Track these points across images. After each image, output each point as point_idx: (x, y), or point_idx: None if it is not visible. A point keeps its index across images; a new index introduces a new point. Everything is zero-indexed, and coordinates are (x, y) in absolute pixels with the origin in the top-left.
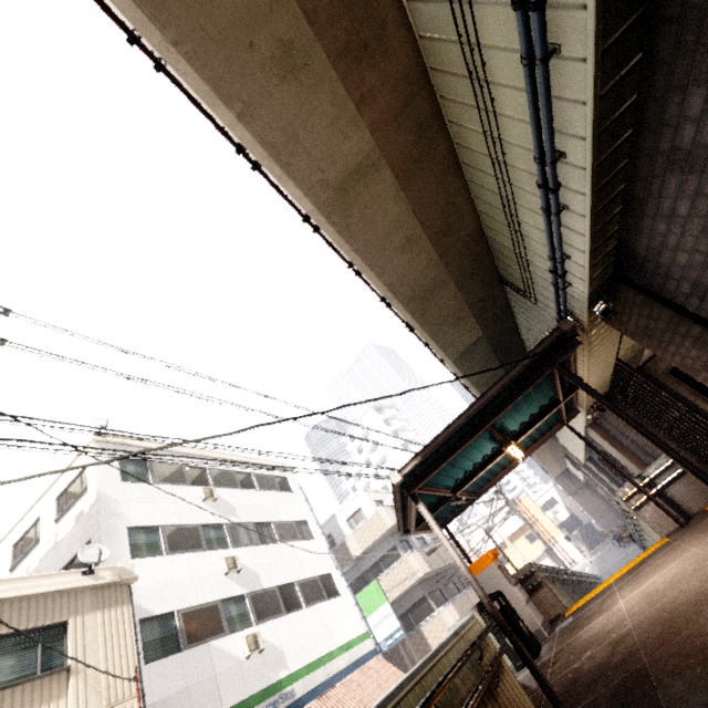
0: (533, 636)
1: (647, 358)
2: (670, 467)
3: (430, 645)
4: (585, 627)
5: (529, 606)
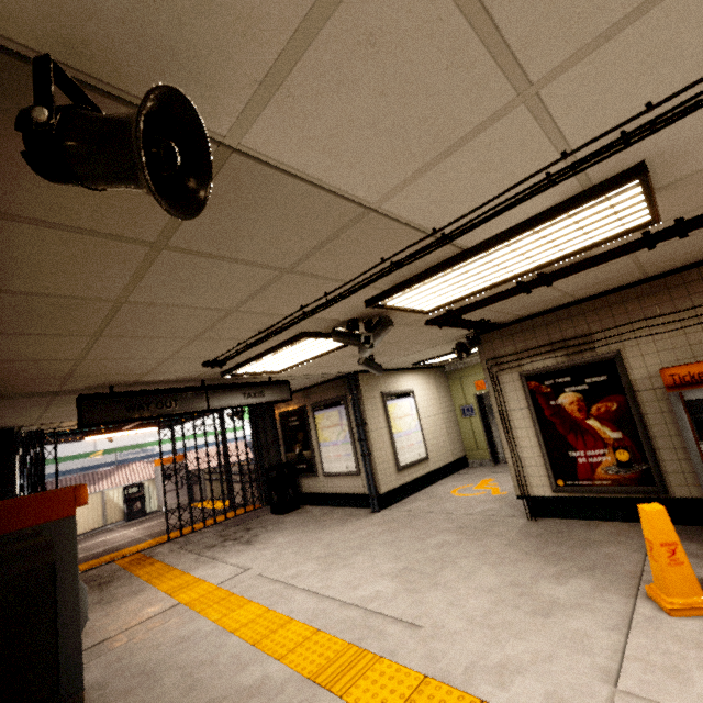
0: (145, 510)
1: None
2: (252, 474)
3: None
4: (122, 529)
5: (172, 493)
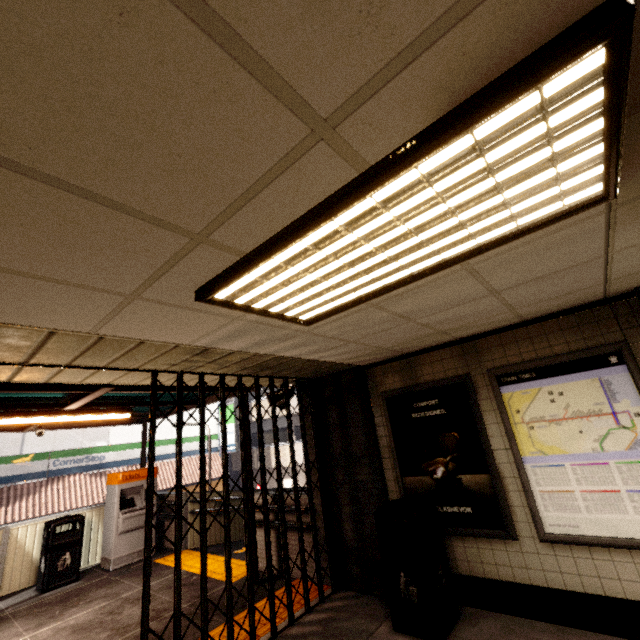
0: (78, 569)
1: (379, 360)
2: (304, 513)
3: (272, 461)
4: (24, 620)
5: (130, 535)
